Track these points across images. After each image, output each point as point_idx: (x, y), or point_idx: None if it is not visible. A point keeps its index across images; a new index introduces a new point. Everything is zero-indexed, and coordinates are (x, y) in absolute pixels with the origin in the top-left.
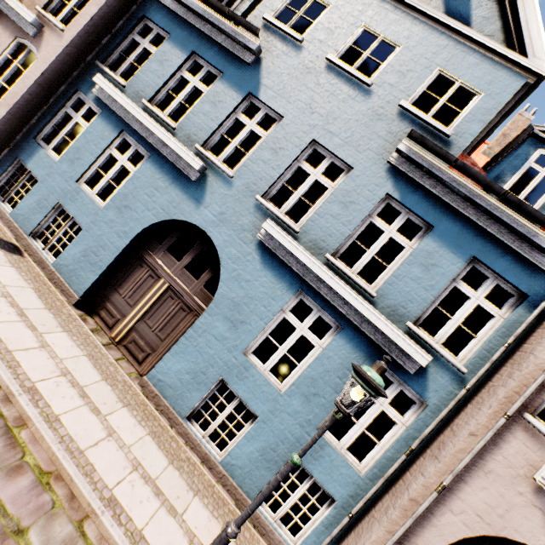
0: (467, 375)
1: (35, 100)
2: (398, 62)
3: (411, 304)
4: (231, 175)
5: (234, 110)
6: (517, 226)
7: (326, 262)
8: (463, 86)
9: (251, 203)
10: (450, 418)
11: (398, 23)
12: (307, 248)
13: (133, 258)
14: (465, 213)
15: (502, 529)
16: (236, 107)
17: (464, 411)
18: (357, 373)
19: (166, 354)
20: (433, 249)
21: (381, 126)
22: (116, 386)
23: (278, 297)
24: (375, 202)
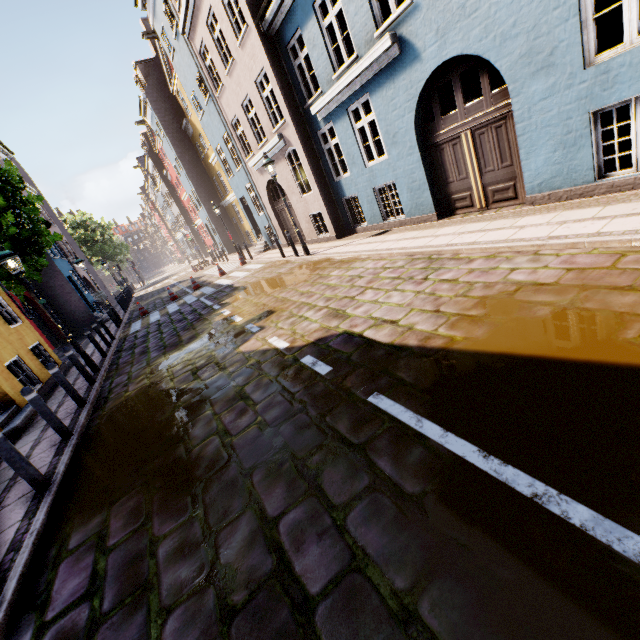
0: None
1: (315, 166)
2: None
3: None
4: (409, 3)
5: None
6: None
7: None
8: None
9: None
10: None
11: None
12: None
13: (432, 155)
14: None
15: None
16: None
17: None
18: None
19: (521, 165)
20: None
21: None
22: (506, 217)
23: None
24: None
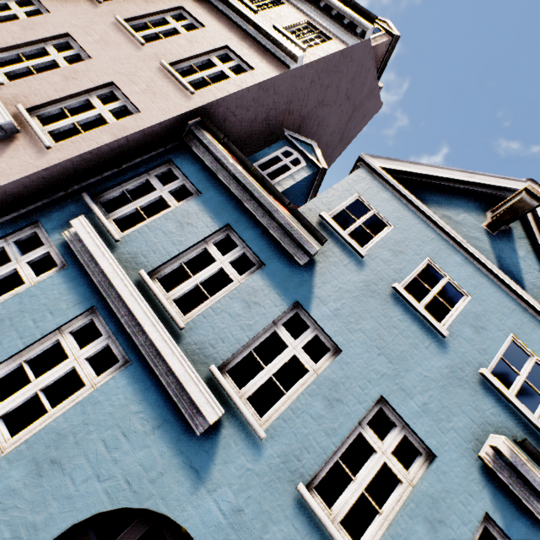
0: None
1: None
2: (469, 314)
3: None
4: (262, 436)
5: (274, 319)
6: None
7: None
8: (539, 363)
9: (290, 495)
10: None
11: (462, 268)
12: None
13: None
14: None
15: None
16: (277, 316)
17: None
18: None
19: None
20: None
21: (464, 396)
22: None
23: None
24: (473, 527)
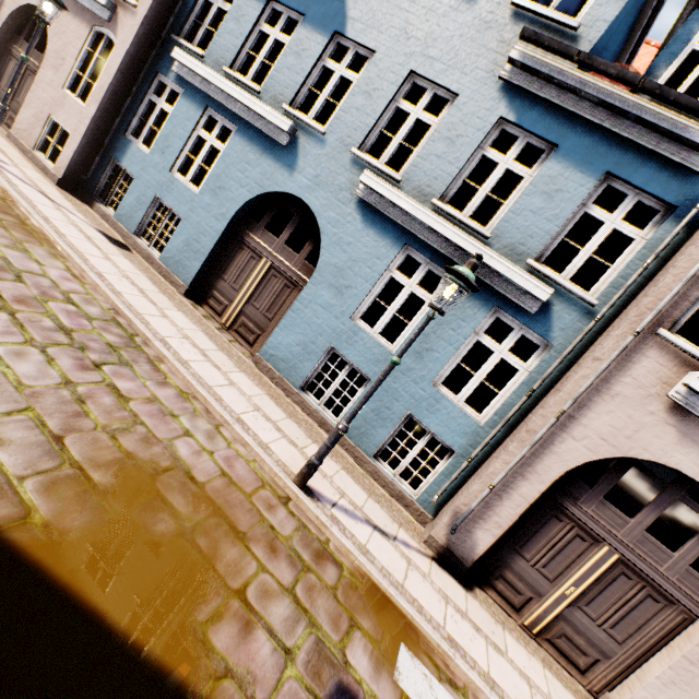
0: (599, 309)
1: (119, 91)
2: None
3: (532, 239)
4: (323, 132)
5: (320, 57)
6: (660, 122)
7: (433, 209)
8: None
9: (347, 158)
10: (579, 356)
11: None
12: (411, 197)
13: (233, 242)
14: (596, 120)
15: (630, 450)
16: (322, 53)
17: (593, 345)
18: (447, 270)
19: (275, 330)
20: (557, 172)
21: (491, 36)
22: (232, 357)
23: (383, 255)
24: (487, 130)
